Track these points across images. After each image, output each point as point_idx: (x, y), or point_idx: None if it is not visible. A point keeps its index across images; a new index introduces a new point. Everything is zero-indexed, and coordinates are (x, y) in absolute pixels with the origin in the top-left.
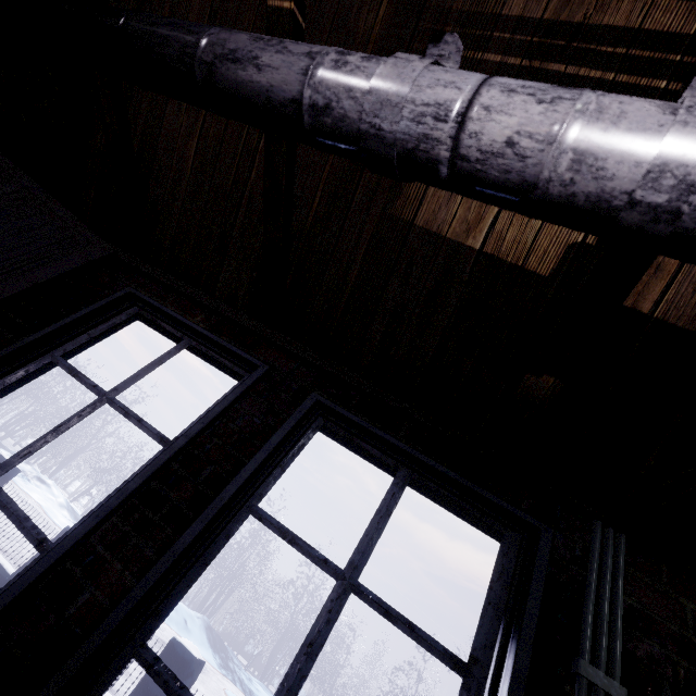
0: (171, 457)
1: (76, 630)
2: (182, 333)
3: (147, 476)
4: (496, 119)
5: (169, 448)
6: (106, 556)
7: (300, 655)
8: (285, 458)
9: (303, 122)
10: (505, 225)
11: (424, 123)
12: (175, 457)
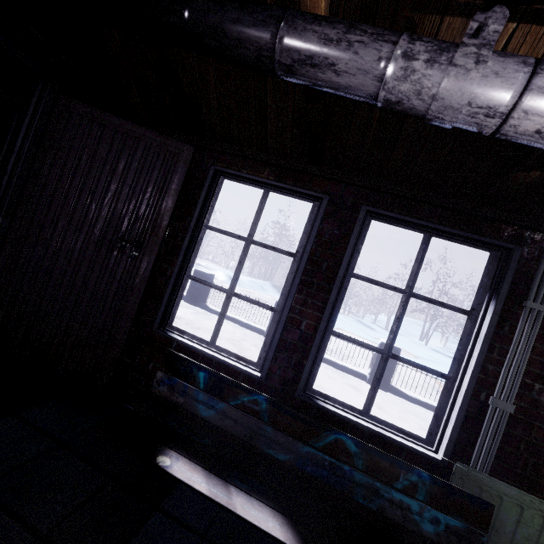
0: (305, 265)
1: (308, 332)
2: (260, 186)
3: (300, 276)
4: (531, 119)
5: (302, 261)
6: (302, 309)
7: (395, 322)
8: (358, 246)
9: (376, 105)
10: (517, 44)
11: (477, 118)
12: (306, 263)
